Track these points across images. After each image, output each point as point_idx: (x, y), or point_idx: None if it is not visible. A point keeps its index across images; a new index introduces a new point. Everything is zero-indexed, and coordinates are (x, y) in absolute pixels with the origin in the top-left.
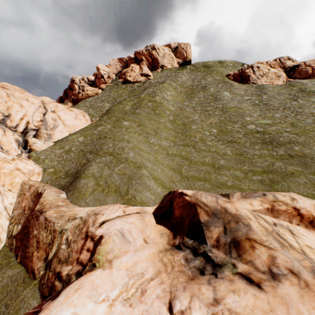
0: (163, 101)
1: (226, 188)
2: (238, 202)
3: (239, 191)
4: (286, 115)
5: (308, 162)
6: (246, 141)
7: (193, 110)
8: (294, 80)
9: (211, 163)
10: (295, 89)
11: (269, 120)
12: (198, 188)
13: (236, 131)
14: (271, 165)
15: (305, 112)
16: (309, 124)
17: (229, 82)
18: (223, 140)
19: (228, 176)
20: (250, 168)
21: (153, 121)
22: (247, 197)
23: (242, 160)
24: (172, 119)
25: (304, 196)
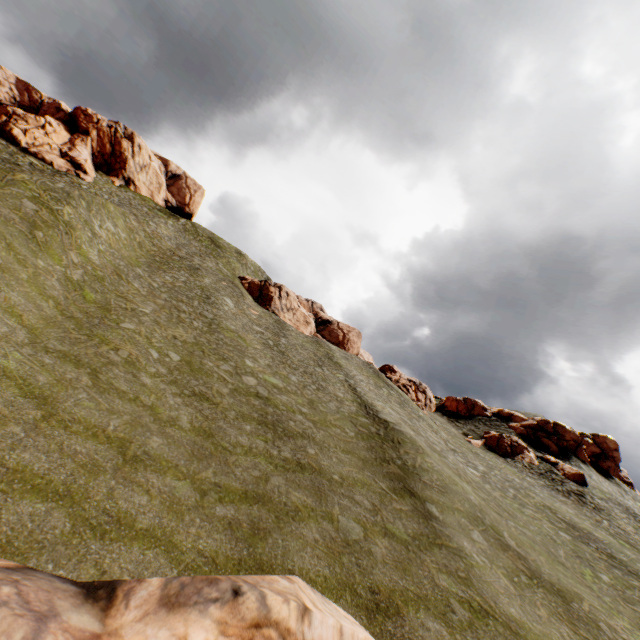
0: (81, 228)
1: (126, 539)
2: (142, 629)
3: (166, 554)
4: (306, 384)
5: (326, 488)
6: (233, 405)
7: (148, 291)
8: (323, 339)
9: (122, 436)
10: (322, 351)
11: (282, 381)
12: (5, 532)
13: (221, 378)
14: (265, 479)
15: (330, 391)
16: (333, 412)
17: (241, 289)
18: (185, 384)
19: (152, 492)
20: (220, 476)
21: (4, 246)
22: (181, 604)
23: (209, 449)
24: (78, 277)
25: (312, 583)
